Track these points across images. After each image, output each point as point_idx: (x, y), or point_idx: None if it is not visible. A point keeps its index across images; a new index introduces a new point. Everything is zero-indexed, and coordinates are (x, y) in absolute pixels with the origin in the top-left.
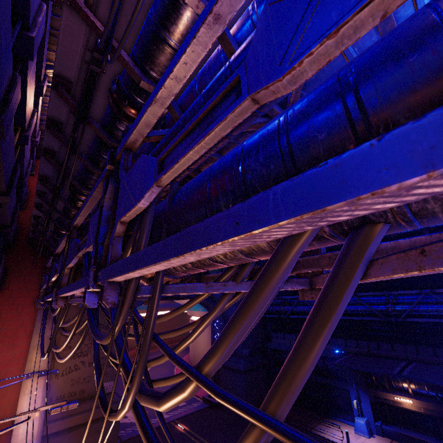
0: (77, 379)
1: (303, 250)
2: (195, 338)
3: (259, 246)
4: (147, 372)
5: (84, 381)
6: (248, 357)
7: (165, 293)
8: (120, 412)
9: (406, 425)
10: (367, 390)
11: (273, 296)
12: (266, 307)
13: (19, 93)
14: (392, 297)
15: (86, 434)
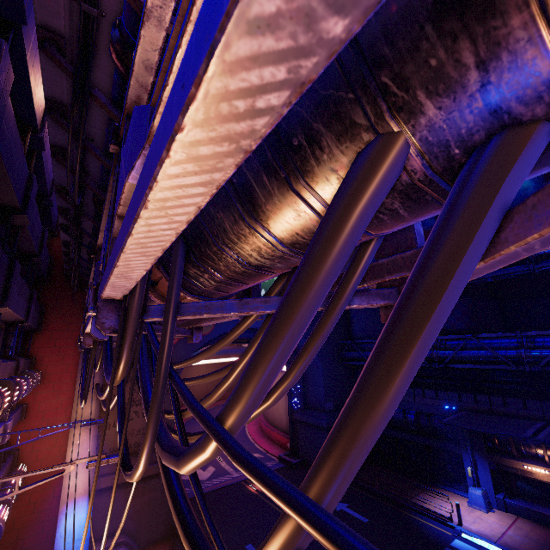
0: (131, 431)
1: (373, 214)
2: (234, 380)
3: (304, 226)
4: (182, 423)
5: (138, 433)
6: (333, 412)
7: (182, 314)
8: (134, 472)
9: (539, 500)
10: (486, 455)
11: (336, 314)
12: (326, 332)
13: (9, 68)
14: (527, 340)
15: (93, 497)
